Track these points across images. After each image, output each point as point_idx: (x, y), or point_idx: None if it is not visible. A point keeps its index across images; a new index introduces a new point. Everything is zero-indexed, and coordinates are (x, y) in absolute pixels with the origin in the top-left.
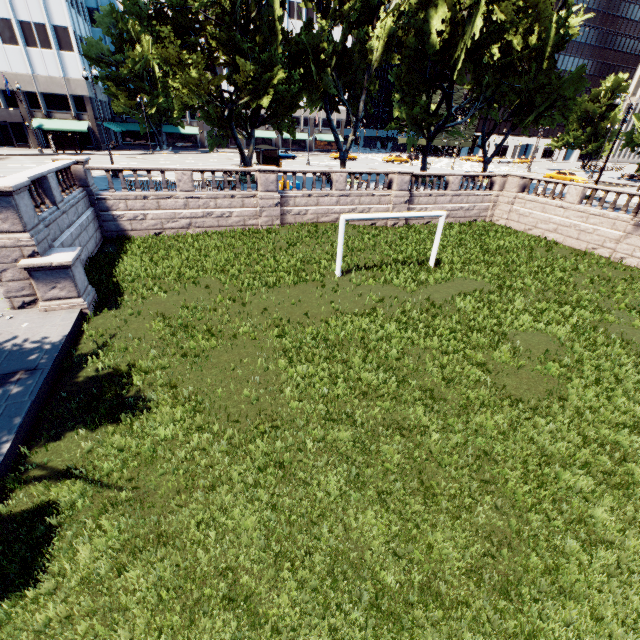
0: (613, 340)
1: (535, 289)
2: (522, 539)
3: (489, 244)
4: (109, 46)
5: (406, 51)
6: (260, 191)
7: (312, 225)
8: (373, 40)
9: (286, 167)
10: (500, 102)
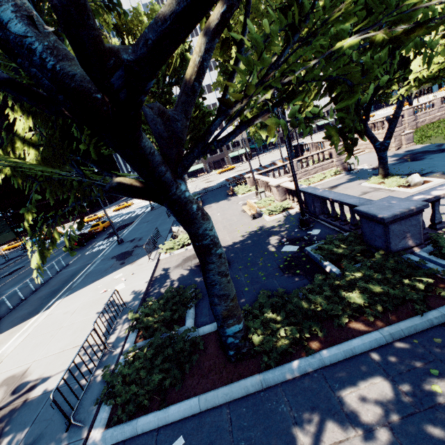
0: None
1: None
2: None
3: None
4: None
5: None
6: (406, 117)
7: (432, 123)
8: None
9: None
10: None
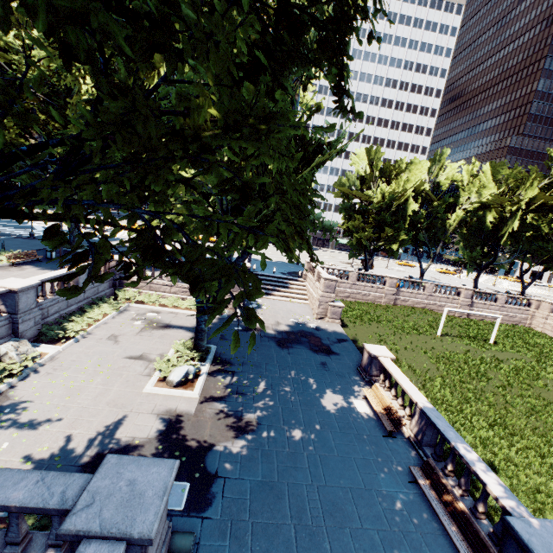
0: None
1: None
2: (548, 429)
3: (529, 340)
4: None
5: (469, 226)
6: (387, 286)
7: (412, 308)
8: (452, 222)
9: (374, 268)
10: (533, 254)
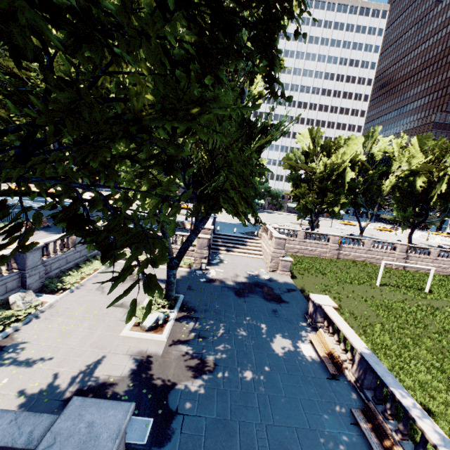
0: None
1: None
2: None
3: None
4: None
5: (402, 190)
6: (330, 243)
7: (353, 261)
8: (385, 187)
9: (320, 227)
10: None
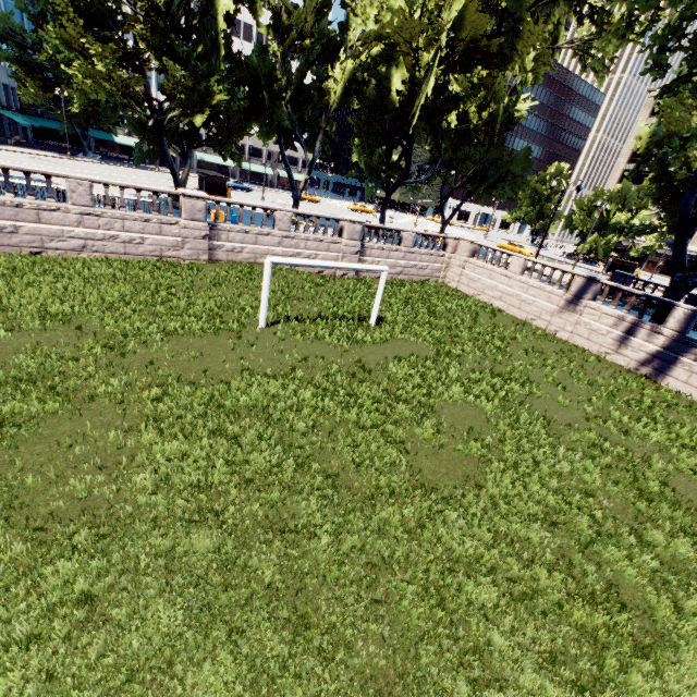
0: (537, 417)
1: (473, 357)
2: (406, 684)
3: (437, 306)
4: (27, 25)
5: (366, 99)
6: (184, 218)
7: (247, 265)
8: (331, 80)
9: (236, 198)
10: (458, 168)
